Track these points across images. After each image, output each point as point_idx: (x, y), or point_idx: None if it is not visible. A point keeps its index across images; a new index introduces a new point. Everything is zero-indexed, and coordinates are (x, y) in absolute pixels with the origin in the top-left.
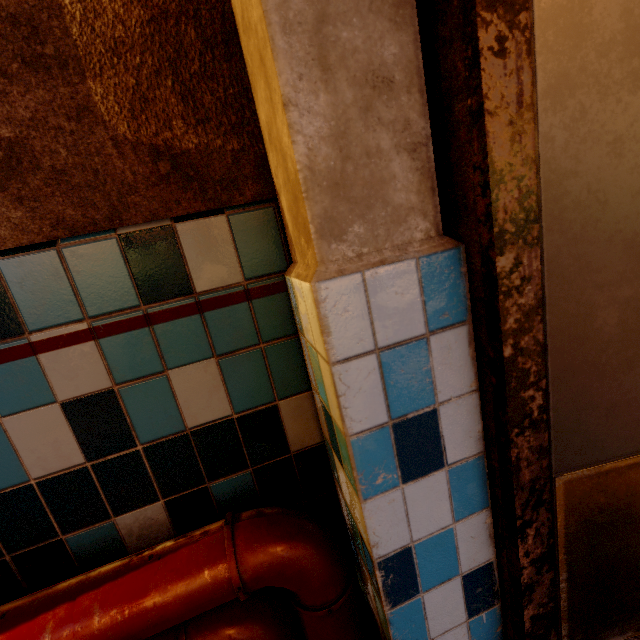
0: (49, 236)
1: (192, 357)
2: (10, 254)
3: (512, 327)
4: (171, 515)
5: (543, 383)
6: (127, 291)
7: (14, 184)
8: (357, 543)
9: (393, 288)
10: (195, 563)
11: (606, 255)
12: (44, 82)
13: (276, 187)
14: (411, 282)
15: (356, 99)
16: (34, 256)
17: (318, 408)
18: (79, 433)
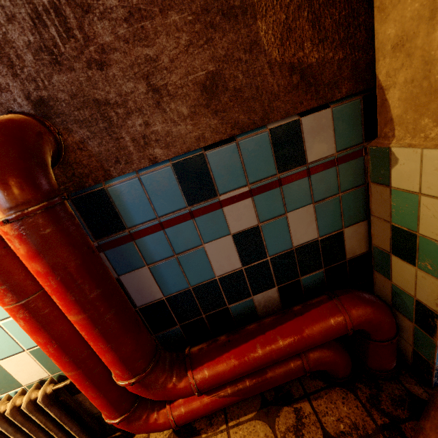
0: (229, 134)
1: (300, 204)
2: (212, 148)
3: None
4: (280, 295)
5: None
6: (270, 165)
7: (213, 102)
8: (401, 308)
9: None
10: (324, 317)
11: None
12: (233, 27)
13: (380, 84)
14: None
15: None
16: (224, 148)
17: (377, 231)
18: (239, 251)
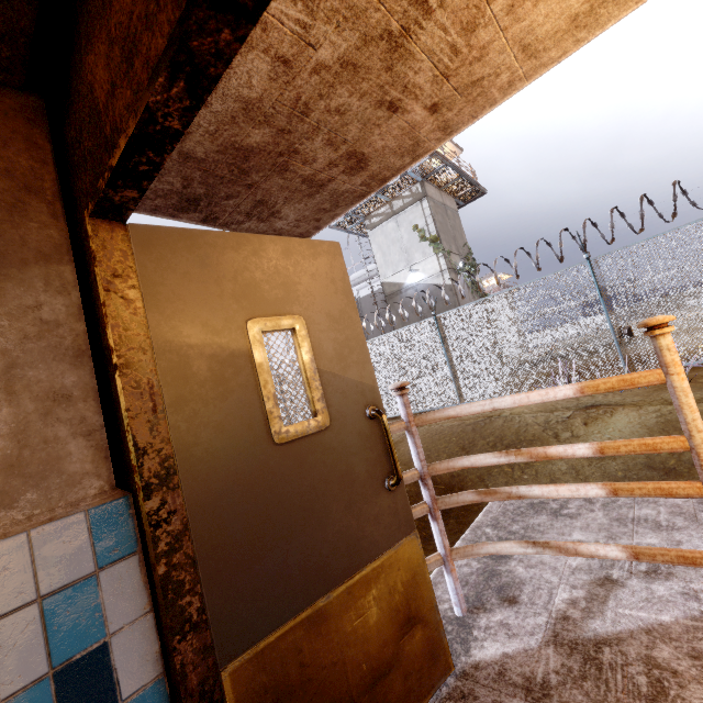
0: None
1: None
2: None
3: (164, 549)
4: None
5: (199, 588)
6: None
7: None
8: None
9: (61, 538)
10: None
11: (227, 487)
12: None
13: None
14: (80, 530)
15: (38, 408)
16: None
17: None
18: None
